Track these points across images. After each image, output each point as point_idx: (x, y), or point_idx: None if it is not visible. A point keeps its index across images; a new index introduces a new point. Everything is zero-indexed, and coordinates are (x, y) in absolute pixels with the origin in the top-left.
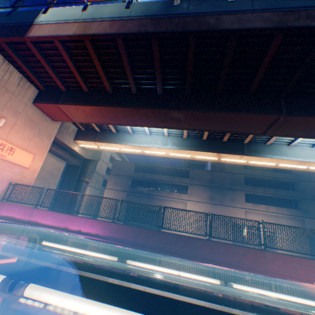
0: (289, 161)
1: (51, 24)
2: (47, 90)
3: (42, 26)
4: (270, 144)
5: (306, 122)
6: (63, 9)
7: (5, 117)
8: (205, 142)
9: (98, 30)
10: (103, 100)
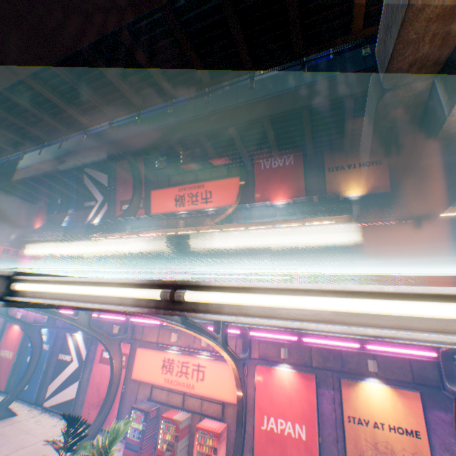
0: (250, 223)
1: (25, 168)
2: (44, 205)
3: (20, 171)
4: (234, 210)
5: (196, 198)
6: (32, 154)
7: (16, 233)
8: (181, 218)
9: (44, 170)
10: (74, 206)
